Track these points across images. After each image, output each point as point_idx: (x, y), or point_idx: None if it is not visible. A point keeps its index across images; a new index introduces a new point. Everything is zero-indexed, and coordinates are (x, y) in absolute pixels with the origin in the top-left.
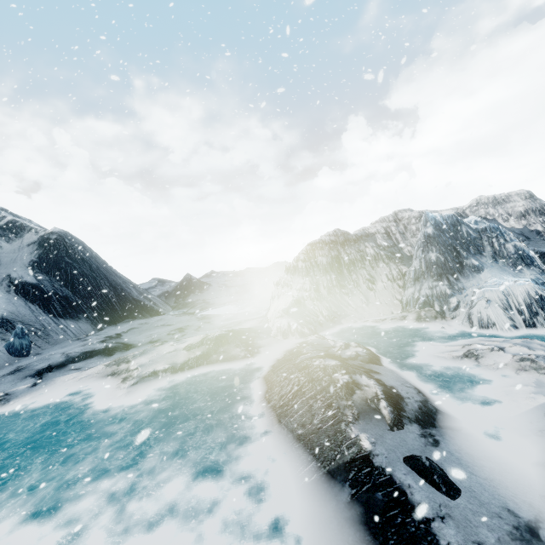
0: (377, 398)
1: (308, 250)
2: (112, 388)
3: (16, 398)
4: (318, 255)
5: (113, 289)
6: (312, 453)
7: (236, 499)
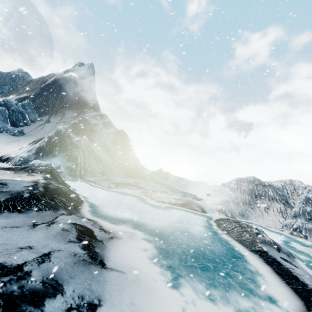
0: (270, 242)
1: (237, 180)
2: (148, 200)
3: (113, 188)
4: (241, 184)
5: (134, 162)
6: (242, 244)
7: (213, 244)
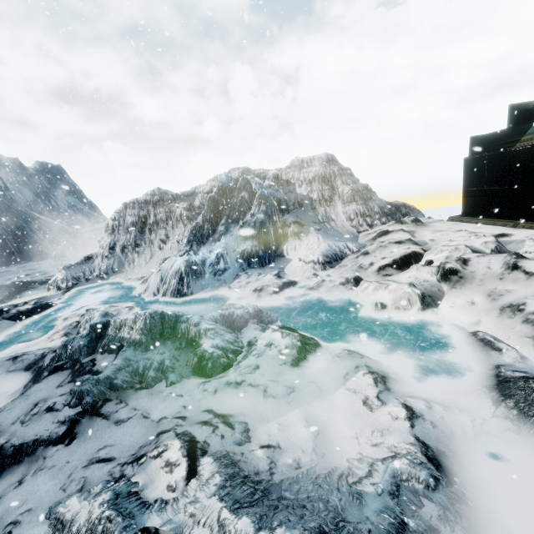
0: None
1: (121, 209)
2: None
3: None
4: (128, 214)
5: (12, 233)
6: None
7: None
